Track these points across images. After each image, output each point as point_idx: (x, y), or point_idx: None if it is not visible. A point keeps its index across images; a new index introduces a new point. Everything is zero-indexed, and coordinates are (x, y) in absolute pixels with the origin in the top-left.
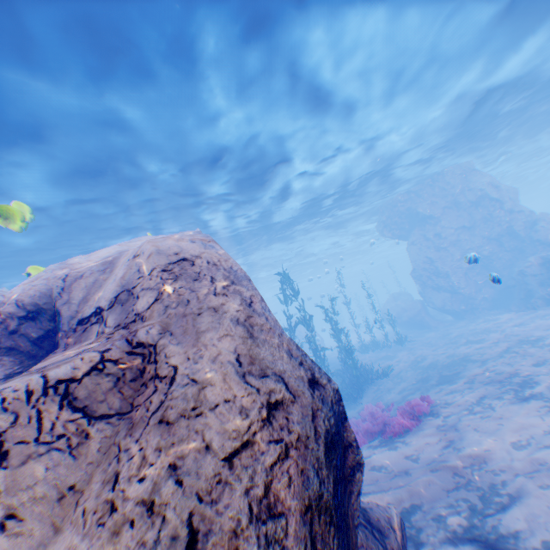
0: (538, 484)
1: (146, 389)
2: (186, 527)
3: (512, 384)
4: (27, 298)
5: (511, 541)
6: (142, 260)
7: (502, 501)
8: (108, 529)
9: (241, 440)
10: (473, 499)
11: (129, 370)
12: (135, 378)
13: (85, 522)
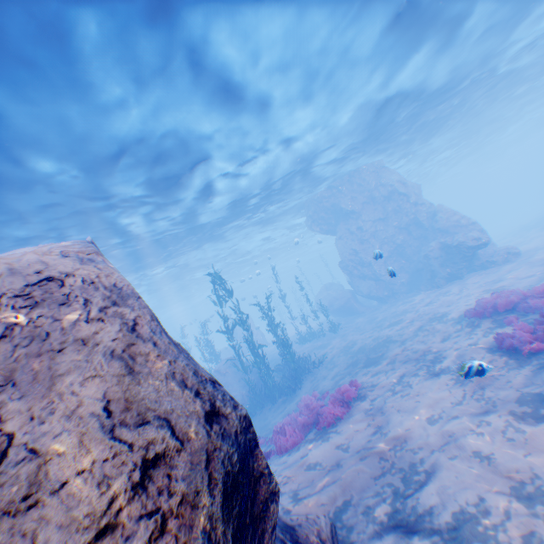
0: (448, 455)
1: None
2: None
3: (425, 360)
4: None
5: (429, 521)
6: None
7: (420, 479)
8: None
9: (96, 528)
10: (396, 482)
11: None
12: None
13: None
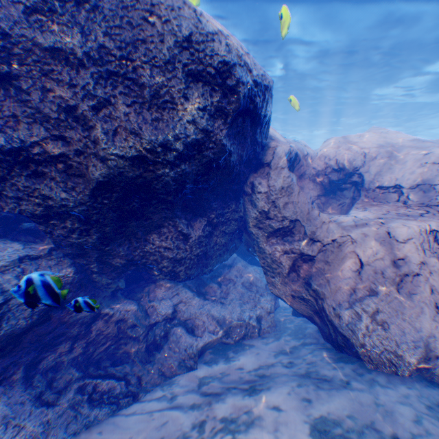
0: None
1: None
2: None
3: None
4: (341, 160)
5: None
6: None
7: None
8: None
9: None
10: None
11: None
12: None
13: None
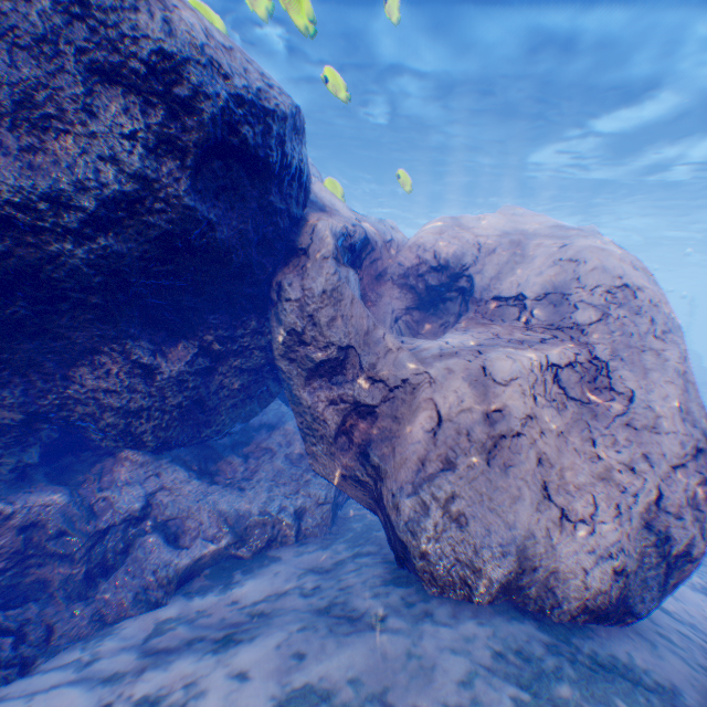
0: None
1: (598, 393)
2: (655, 488)
3: None
4: (441, 252)
5: None
6: (581, 270)
7: None
8: (598, 466)
9: (678, 460)
10: None
11: (585, 373)
12: (588, 381)
13: (577, 455)
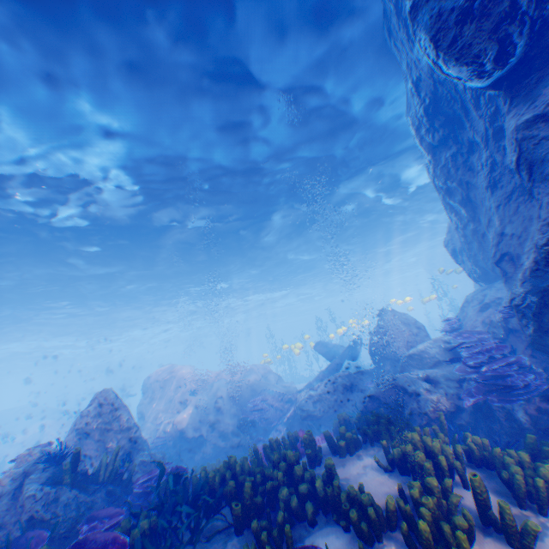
0: None
1: None
2: None
3: None
4: None
5: None
6: None
7: None
8: None
9: None
10: None
11: None
12: None
13: None
